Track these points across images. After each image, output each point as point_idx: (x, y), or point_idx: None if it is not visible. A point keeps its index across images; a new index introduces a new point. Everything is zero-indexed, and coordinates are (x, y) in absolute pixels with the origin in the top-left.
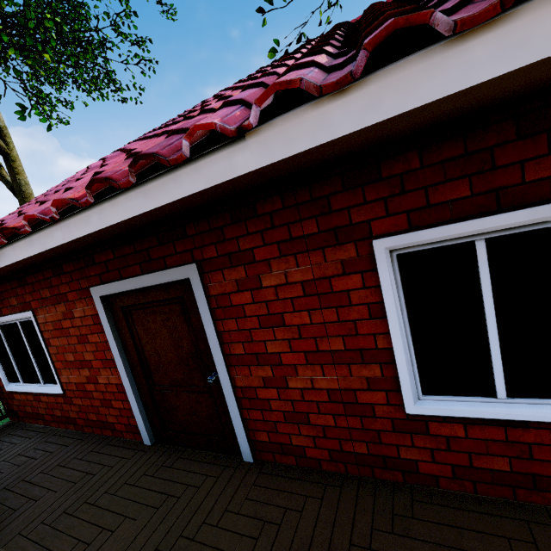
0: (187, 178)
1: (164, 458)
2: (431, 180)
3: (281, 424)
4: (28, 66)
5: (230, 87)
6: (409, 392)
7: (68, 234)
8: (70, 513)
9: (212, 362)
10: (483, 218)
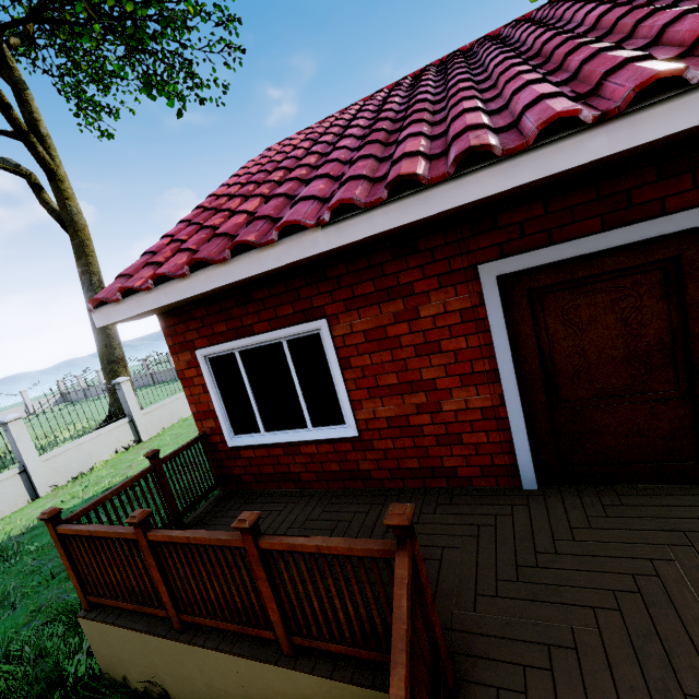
0: None
1: (591, 498)
2: None
3: None
4: (68, 57)
5: (600, 2)
6: None
7: (626, 139)
8: (531, 566)
9: None
10: None
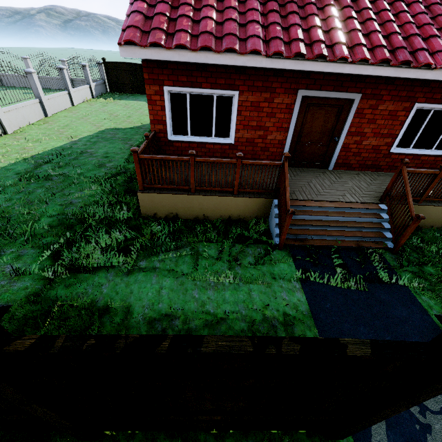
0: (412, 73)
1: (297, 170)
2: (436, 92)
3: (350, 156)
4: None
5: None
6: (394, 146)
7: (352, 71)
8: None
9: (337, 134)
10: (438, 105)
